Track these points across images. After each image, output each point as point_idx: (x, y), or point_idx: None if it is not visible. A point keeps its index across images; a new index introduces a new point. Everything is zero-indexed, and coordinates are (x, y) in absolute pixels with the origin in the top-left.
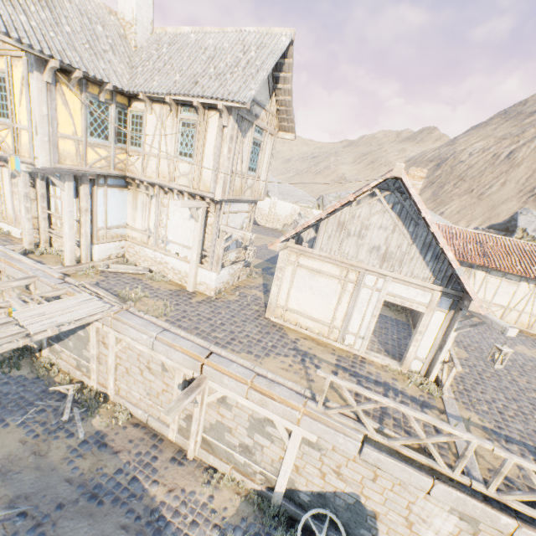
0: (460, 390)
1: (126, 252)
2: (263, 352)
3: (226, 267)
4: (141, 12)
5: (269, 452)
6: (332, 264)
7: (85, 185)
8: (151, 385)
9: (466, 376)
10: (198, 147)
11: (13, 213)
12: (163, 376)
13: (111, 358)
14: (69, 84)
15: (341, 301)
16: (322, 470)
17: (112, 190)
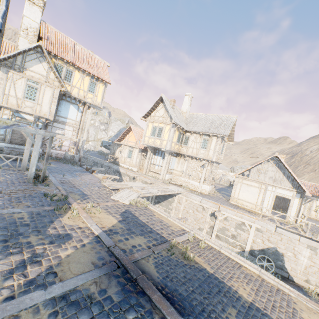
0: (310, 230)
1: (172, 178)
2: (235, 208)
3: (210, 185)
4: (188, 110)
5: (242, 236)
6: (255, 182)
7: (170, 155)
8: (196, 216)
9: (312, 228)
10: (208, 146)
11: (135, 163)
12: (202, 212)
13: (182, 207)
14: (178, 130)
15: (259, 195)
16: (262, 240)
17: (173, 157)
